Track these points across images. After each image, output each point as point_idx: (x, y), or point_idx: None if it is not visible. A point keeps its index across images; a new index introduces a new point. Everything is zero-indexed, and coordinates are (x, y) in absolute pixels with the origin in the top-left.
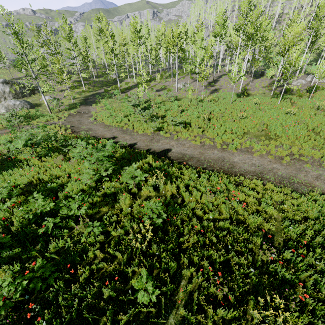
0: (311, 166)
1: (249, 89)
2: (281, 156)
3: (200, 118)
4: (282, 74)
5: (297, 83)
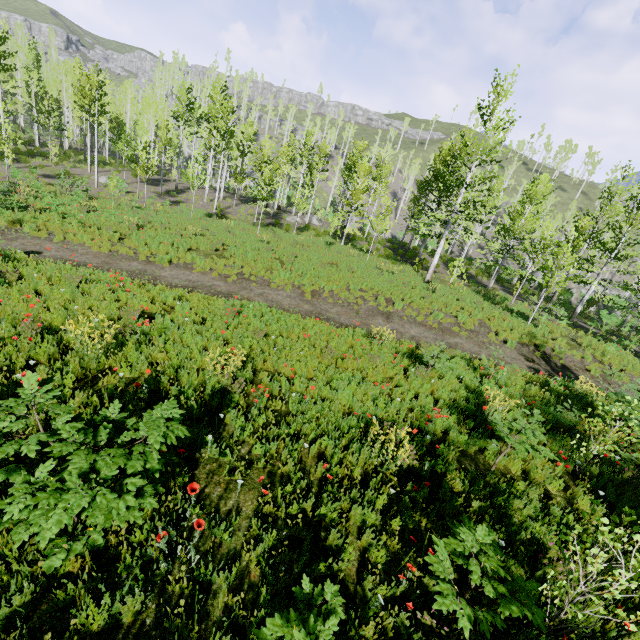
0: (258, 286)
1: (230, 213)
2: (229, 275)
3: (125, 224)
4: (279, 207)
5: (292, 220)
